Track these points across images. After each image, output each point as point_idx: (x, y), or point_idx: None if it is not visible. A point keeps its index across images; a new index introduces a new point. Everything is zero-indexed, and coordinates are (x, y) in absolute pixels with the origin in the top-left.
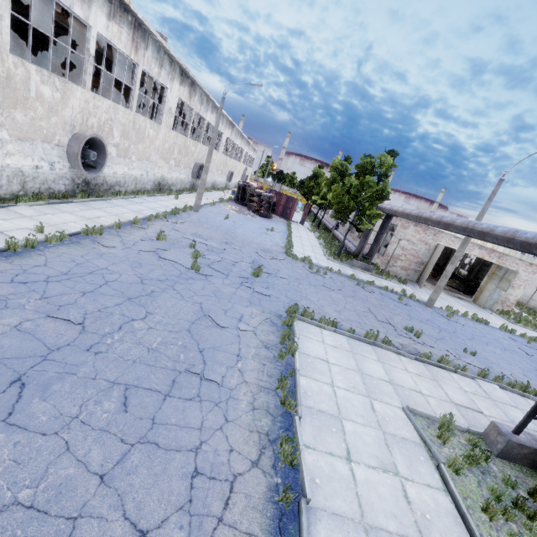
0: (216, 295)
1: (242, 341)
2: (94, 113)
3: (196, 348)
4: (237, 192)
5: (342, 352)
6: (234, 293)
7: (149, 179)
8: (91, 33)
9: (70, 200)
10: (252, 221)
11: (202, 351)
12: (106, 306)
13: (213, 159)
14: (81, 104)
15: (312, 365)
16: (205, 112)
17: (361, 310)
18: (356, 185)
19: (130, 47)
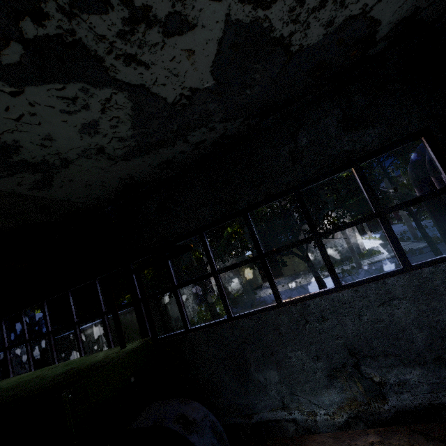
0: None
1: None
2: None
3: None
4: None
5: None
6: None
7: None
8: None
9: None
10: None
11: None
12: None
13: None
14: None
15: None
16: None
17: None
18: None
19: None
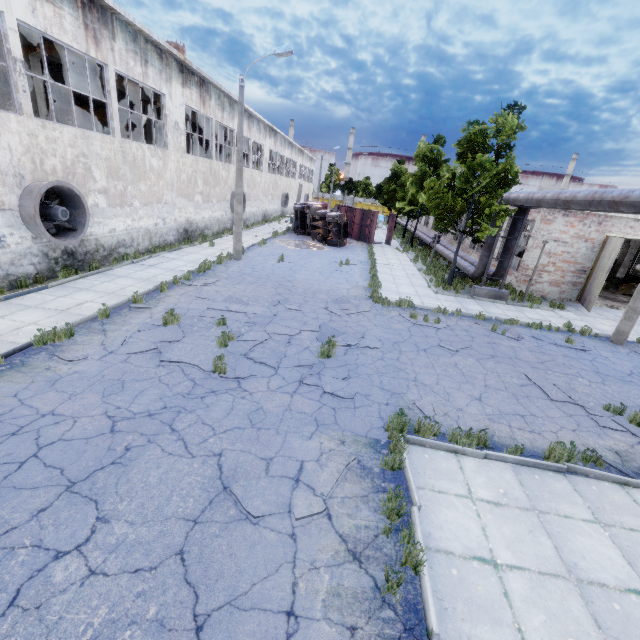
0: (253, 423)
1: (301, 550)
2: (51, 150)
3: (189, 620)
4: (294, 219)
5: (516, 518)
6: (287, 407)
7: (169, 227)
8: (6, 22)
9: (43, 286)
10: (318, 255)
11: (202, 630)
12: (9, 527)
13: (257, 183)
14: (24, 140)
15: (464, 590)
16: (230, 120)
17: (515, 385)
18: (462, 173)
19: (84, 38)
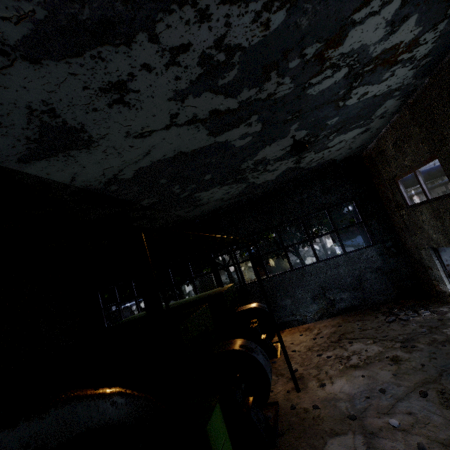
0: None
1: None
2: None
3: None
4: None
5: None
6: None
7: None
8: None
9: None
10: (356, 239)
11: None
12: None
13: None
14: None
15: None
16: None
17: None
18: None
19: None
